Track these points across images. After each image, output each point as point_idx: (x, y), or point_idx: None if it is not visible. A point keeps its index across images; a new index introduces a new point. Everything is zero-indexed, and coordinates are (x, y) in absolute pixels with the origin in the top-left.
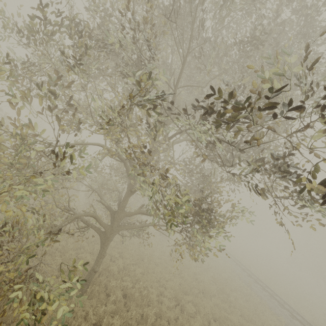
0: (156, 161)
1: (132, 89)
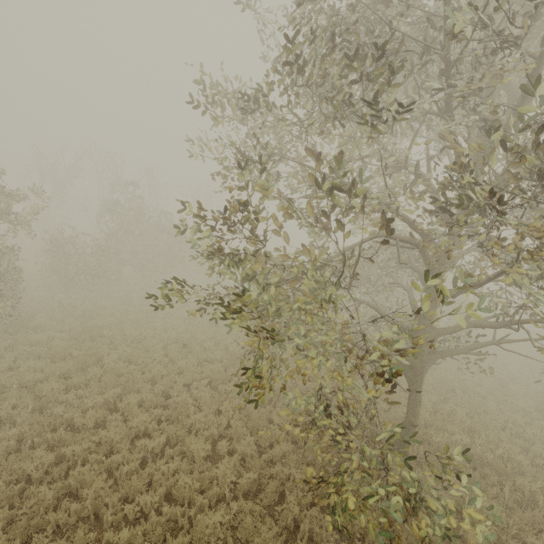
0: (474, 224)
1: (407, 103)
